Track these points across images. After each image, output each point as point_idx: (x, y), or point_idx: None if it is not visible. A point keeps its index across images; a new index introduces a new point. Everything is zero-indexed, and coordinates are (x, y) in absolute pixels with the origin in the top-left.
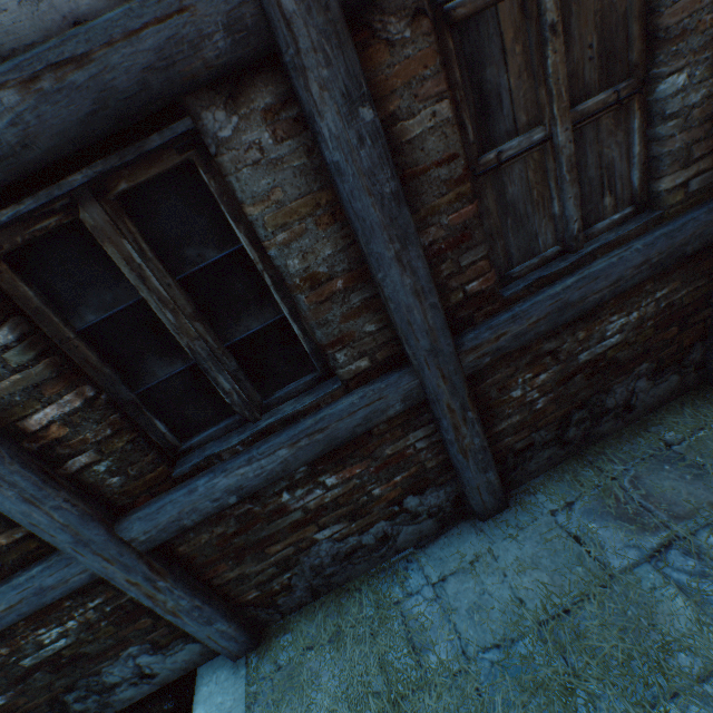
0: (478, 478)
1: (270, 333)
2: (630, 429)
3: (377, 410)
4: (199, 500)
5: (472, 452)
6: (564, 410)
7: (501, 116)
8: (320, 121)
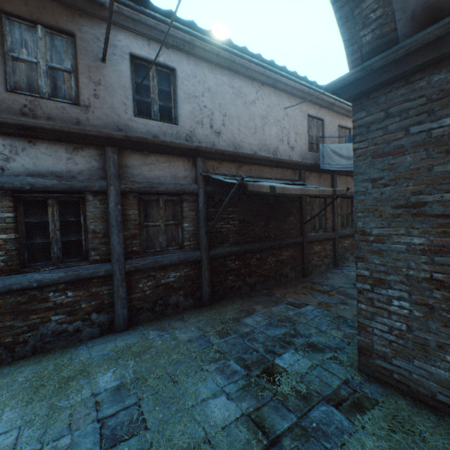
0: (121, 310)
1: (76, 242)
2: (177, 314)
3: (97, 271)
4: (25, 280)
5: (121, 298)
6: (156, 298)
7: (150, 218)
8: (110, 204)
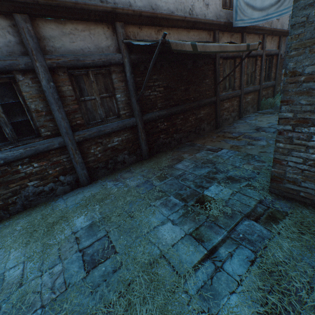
0: (81, 171)
1: (24, 122)
2: (125, 168)
3: (51, 145)
4: None
5: (79, 163)
6: (106, 159)
7: (85, 92)
8: (42, 82)
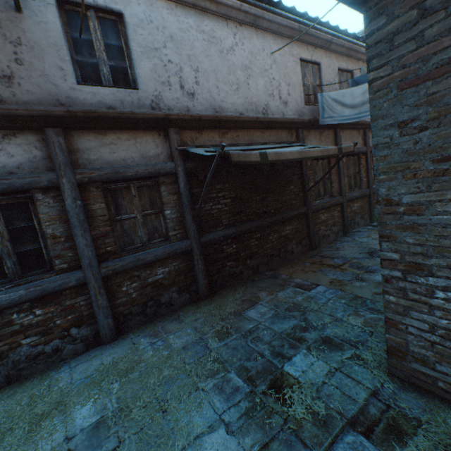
0: (104, 320)
1: (35, 251)
2: (172, 313)
3: (66, 282)
4: None
5: (102, 307)
6: (145, 299)
7: (123, 209)
8: (66, 201)
